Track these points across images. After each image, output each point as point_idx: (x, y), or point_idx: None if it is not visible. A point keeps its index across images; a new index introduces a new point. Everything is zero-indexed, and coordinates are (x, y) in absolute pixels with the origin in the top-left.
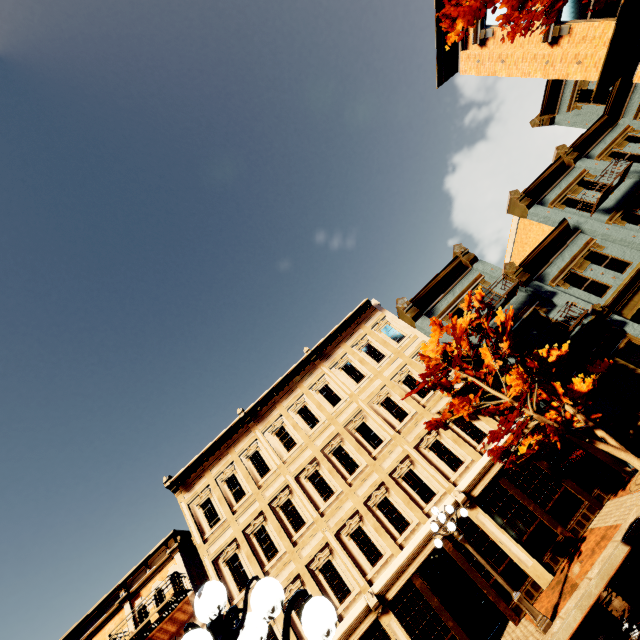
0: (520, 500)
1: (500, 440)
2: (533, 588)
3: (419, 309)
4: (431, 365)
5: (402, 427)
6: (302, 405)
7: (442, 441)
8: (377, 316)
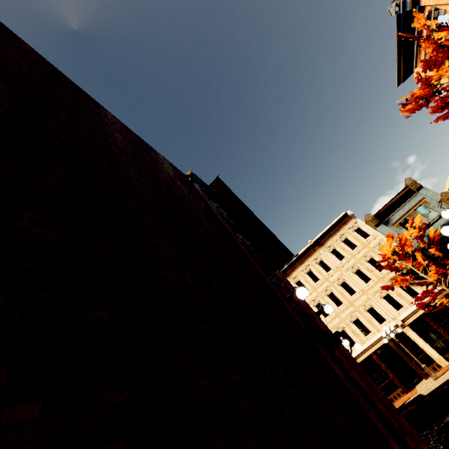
0: (435, 327)
1: (422, 300)
2: (437, 366)
3: (379, 219)
4: (385, 258)
5: (367, 286)
6: (309, 270)
7: (391, 295)
8: (351, 222)
